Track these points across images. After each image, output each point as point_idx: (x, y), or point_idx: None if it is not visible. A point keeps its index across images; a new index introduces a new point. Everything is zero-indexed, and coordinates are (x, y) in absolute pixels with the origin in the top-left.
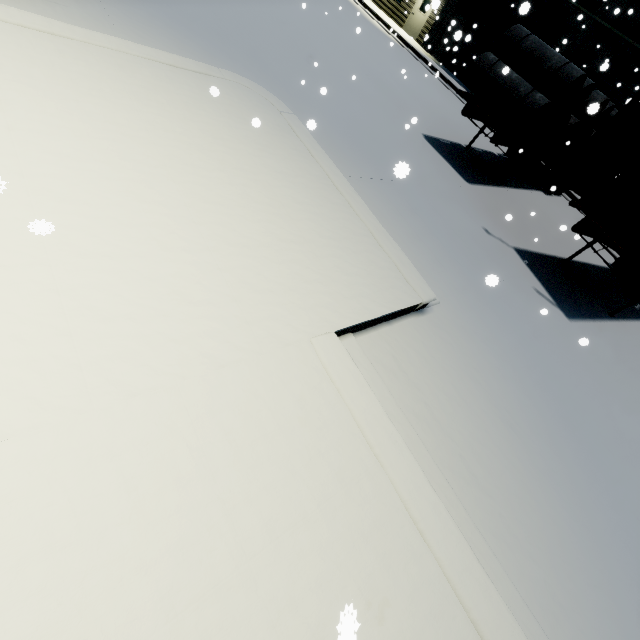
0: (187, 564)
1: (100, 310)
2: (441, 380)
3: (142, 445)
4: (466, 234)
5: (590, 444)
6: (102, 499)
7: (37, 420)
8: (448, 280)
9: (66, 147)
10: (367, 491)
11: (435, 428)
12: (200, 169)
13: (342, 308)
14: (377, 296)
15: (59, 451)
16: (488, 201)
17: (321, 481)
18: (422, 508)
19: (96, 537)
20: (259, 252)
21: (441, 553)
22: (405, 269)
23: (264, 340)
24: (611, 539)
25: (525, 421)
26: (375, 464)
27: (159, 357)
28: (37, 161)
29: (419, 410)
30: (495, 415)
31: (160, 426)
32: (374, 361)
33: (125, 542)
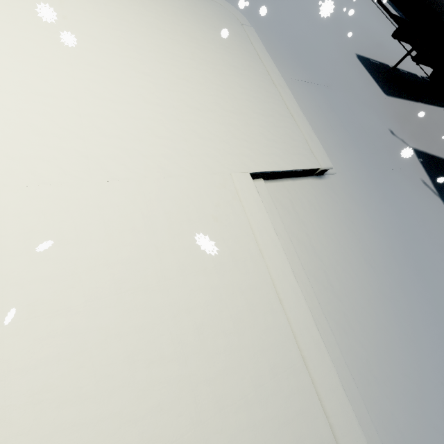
0: (131, 271)
1: (103, 130)
2: (323, 223)
3: (116, 206)
4: (373, 131)
5: (435, 292)
6: (90, 226)
7: (62, 179)
8: (348, 160)
9: (95, 32)
10: (249, 267)
11: (310, 251)
12: (177, 56)
13: (258, 159)
14: (286, 157)
15: (71, 197)
16: (400, 111)
17: (220, 254)
18: (284, 287)
19: (85, 244)
20: (207, 115)
21: (291, 314)
22: (312, 144)
23: (200, 167)
24: (431, 354)
25: (383, 264)
26: (258, 255)
27: (133, 162)
28: (77, 39)
29: (301, 237)
30: (360, 254)
31: (127, 199)
32: (275, 200)
33: (99, 250)
